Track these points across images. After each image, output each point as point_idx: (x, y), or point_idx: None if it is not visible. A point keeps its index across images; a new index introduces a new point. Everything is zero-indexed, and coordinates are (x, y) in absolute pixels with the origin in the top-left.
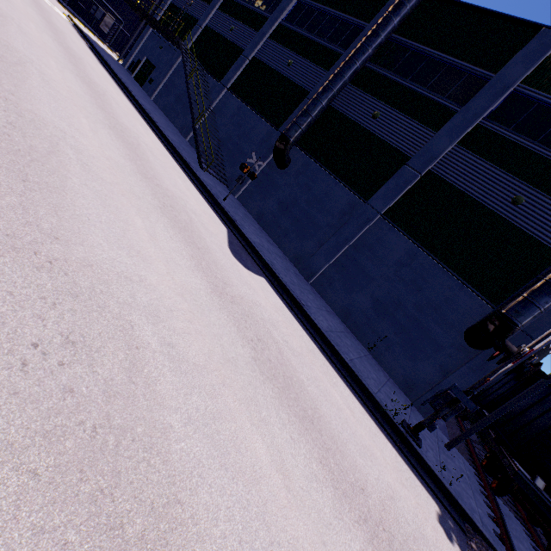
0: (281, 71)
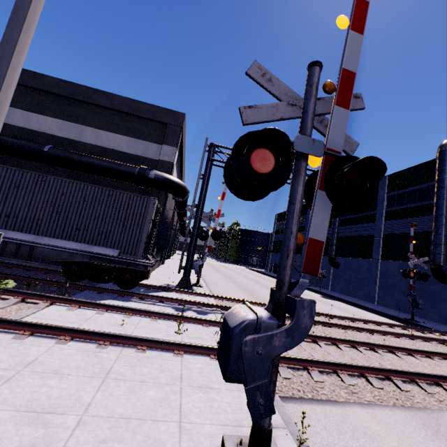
0: None
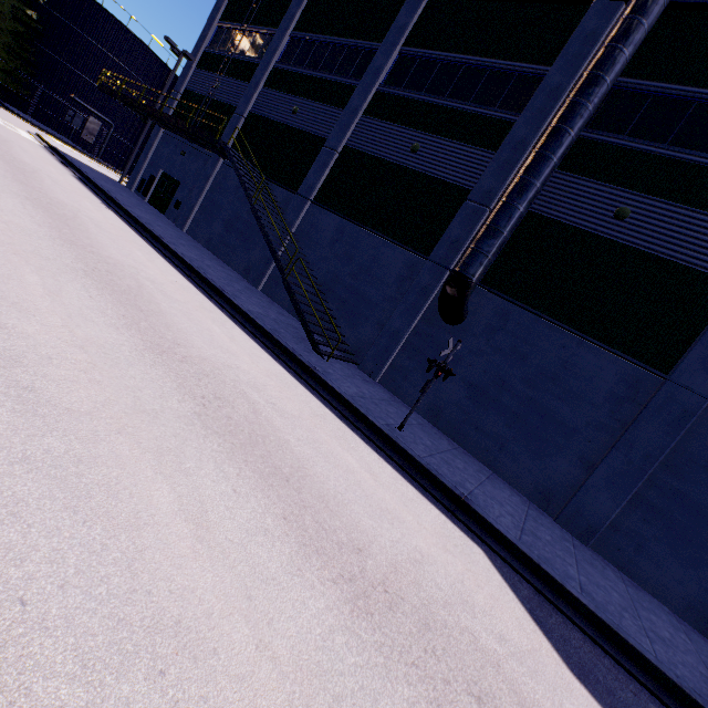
0: (403, 162)
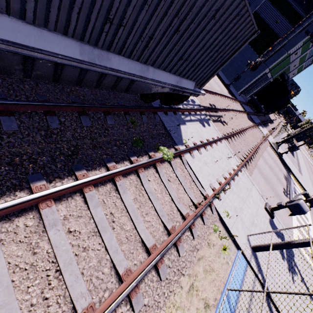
0: None
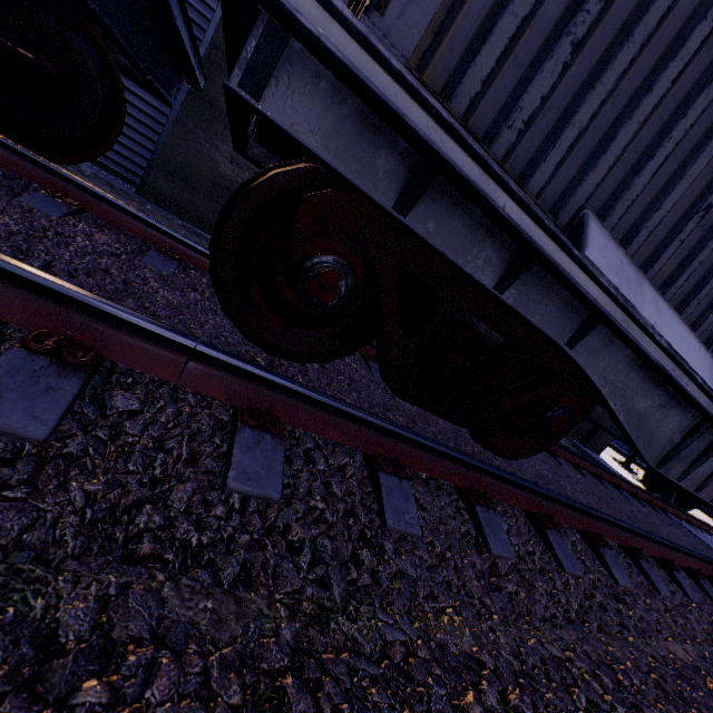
0: None
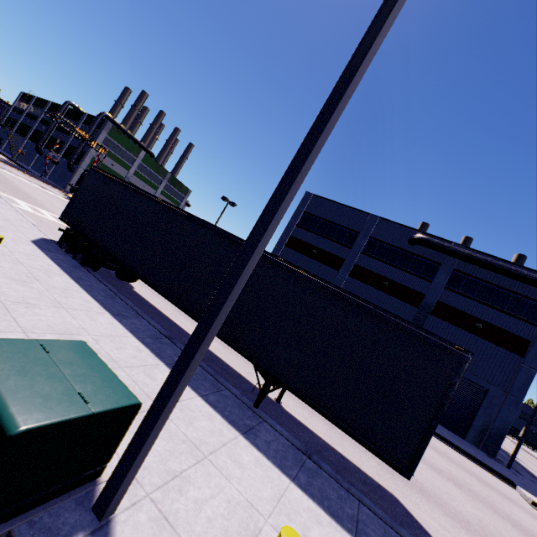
0: (42, 131)
